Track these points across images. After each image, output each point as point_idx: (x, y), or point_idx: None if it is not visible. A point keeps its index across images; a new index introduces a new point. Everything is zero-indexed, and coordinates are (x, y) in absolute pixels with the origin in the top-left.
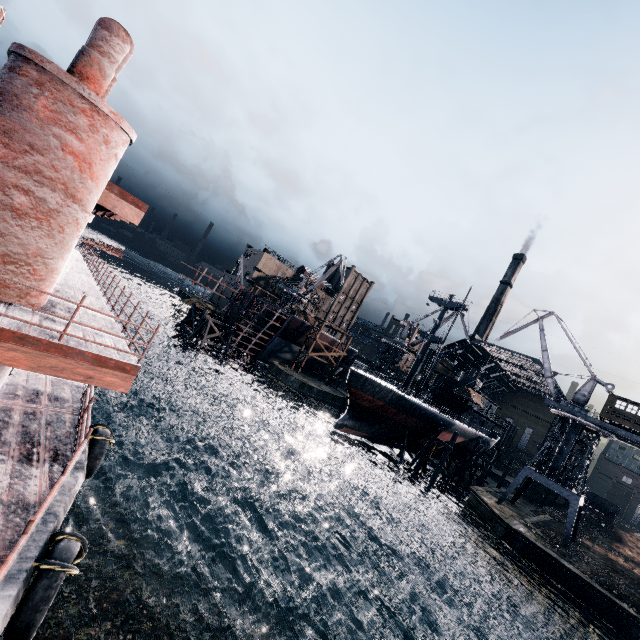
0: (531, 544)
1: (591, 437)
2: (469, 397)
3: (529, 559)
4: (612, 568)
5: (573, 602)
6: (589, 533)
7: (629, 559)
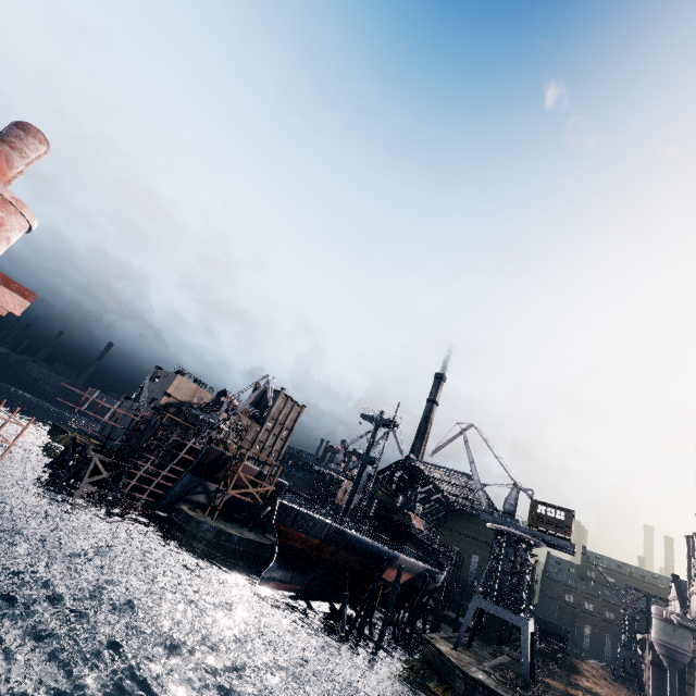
0: (492, 693)
1: (526, 548)
2: (410, 522)
3: None
4: None
5: None
6: (548, 668)
7: (587, 689)
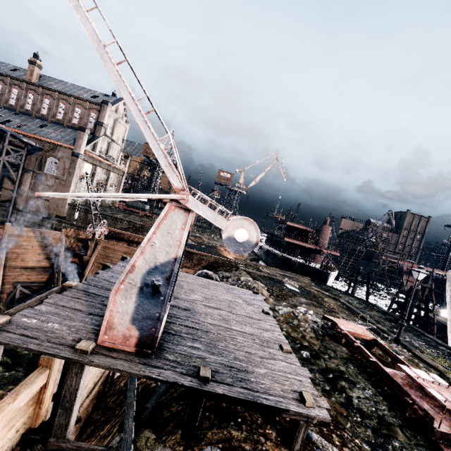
0: None
1: None
2: None
3: None
4: None
5: None
6: None
7: None
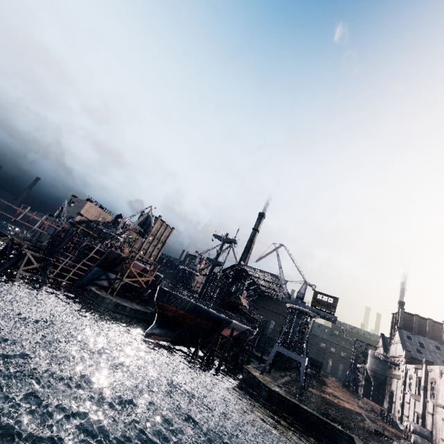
0: (283, 398)
1: (307, 319)
2: (240, 302)
3: (283, 410)
4: (325, 402)
5: (310, 433)
6: (310, 383)
7: (332, 394)
